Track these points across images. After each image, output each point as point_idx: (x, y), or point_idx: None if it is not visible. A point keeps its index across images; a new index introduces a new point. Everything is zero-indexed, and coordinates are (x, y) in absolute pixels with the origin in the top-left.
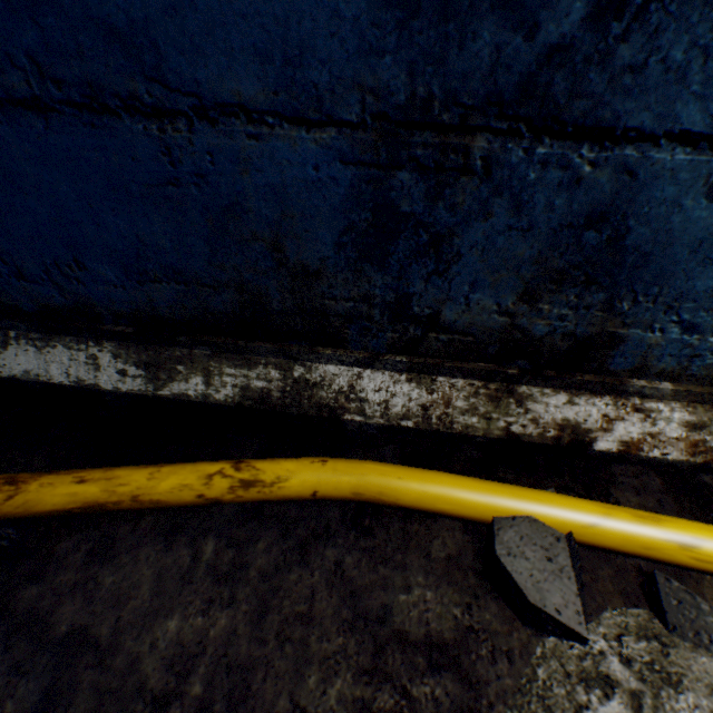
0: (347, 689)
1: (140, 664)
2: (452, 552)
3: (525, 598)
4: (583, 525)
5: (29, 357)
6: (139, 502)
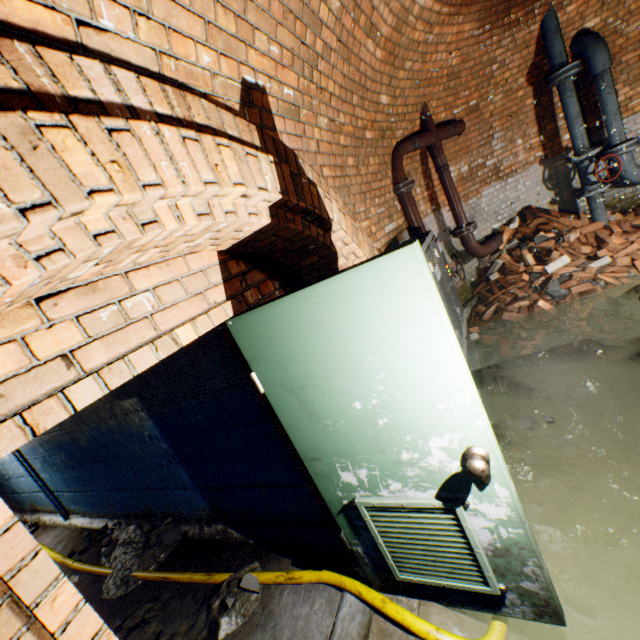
0: None
1: None
2: None
3: None
4: None
5: None
6: None
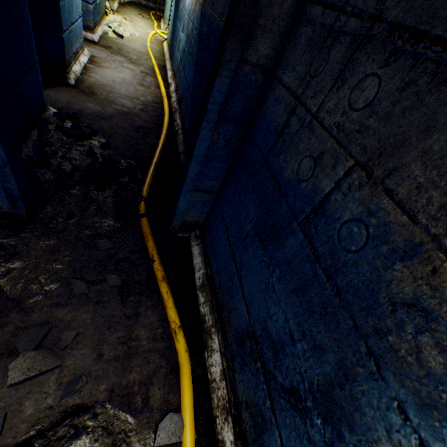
0: (137, 377)
1: (136, 329)
2: (171, 401)
3: (160, 422)
4: (185, 446)
5: (197, 252)
6: (166, 307)
